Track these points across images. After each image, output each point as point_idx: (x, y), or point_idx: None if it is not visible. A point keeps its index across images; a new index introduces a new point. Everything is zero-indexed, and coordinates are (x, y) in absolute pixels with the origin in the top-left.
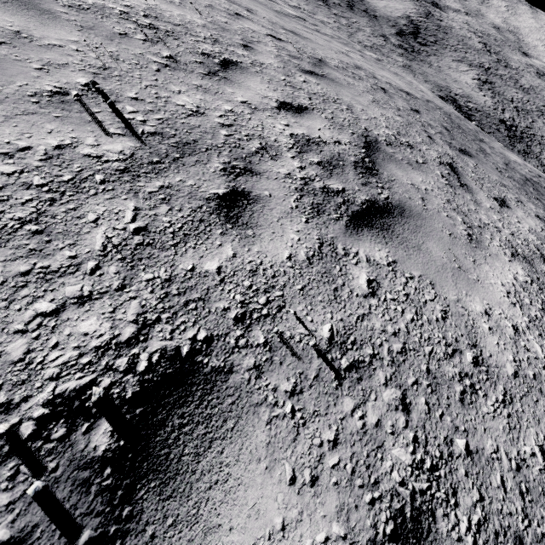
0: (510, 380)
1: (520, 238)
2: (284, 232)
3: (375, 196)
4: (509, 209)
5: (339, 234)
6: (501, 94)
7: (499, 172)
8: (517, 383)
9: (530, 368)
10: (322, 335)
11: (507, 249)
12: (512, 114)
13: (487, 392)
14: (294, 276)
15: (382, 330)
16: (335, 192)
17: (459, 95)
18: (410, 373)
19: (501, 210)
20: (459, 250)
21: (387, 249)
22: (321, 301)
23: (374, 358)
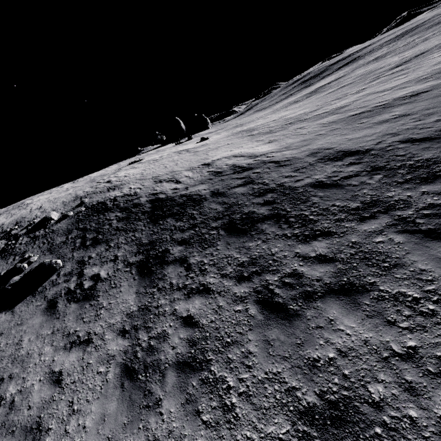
0: None
1: None
2: None
3: None
4: None
5: None
6: None
7: None
8: None
9: None
10: None
11: None
12: None
13: None
14: None
15: None
16: None
17: None
18: None
19: None
20: None
21: None
22: None
23: None
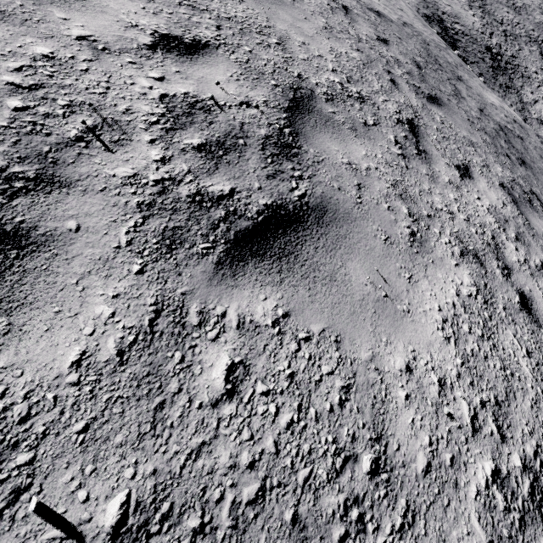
0: (418, 482)
1: (476, 223)
2: (85, 304)
3: (285, 195)
4: (471, 179)
5: (199, 283)
6: (491, 14)
7: (470, 125)
8: (426, 484)
9: (450, 447)
10: (101, 524)
11: (457, 245)
12: (499, 40)
13: (381, 520)
14: (75, 403)
15: (230, 466)
16: (214, 200)
17: (447, 14)
18: (262, 538)
19: (462, 184)
20: (393, 265)
21: (279, 292)
22: (120, 445)
23: (200, 533)
